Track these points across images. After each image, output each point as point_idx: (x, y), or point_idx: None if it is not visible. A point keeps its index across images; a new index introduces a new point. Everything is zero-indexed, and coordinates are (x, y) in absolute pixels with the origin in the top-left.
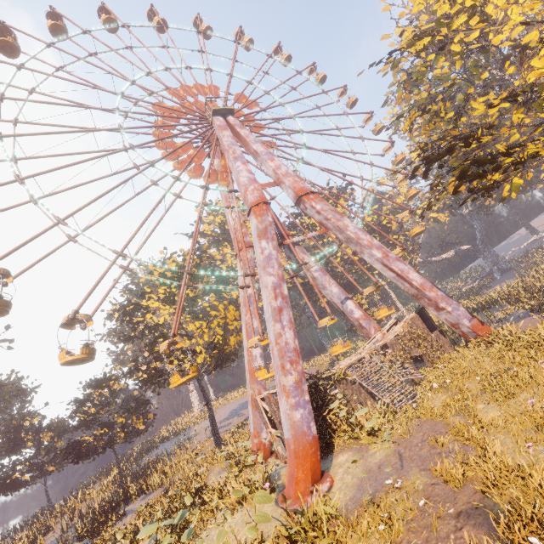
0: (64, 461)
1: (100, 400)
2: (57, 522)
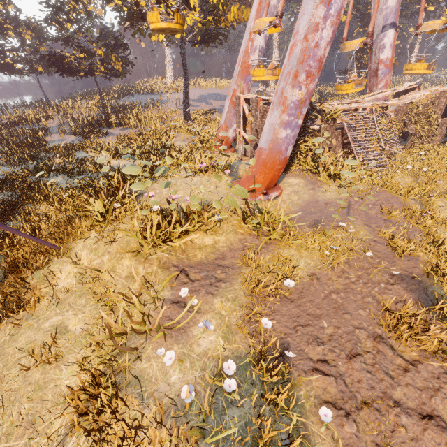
0: (50, 69)
1: (76, 18)
2: (55, 115)
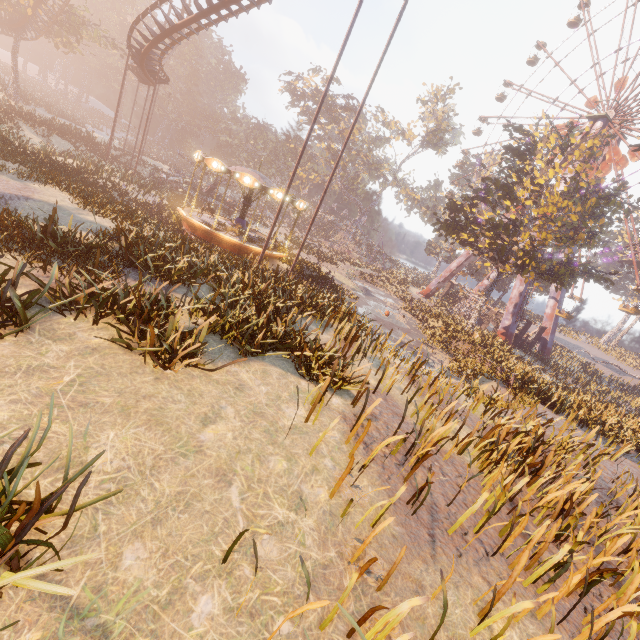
0: None
1: None
2: None
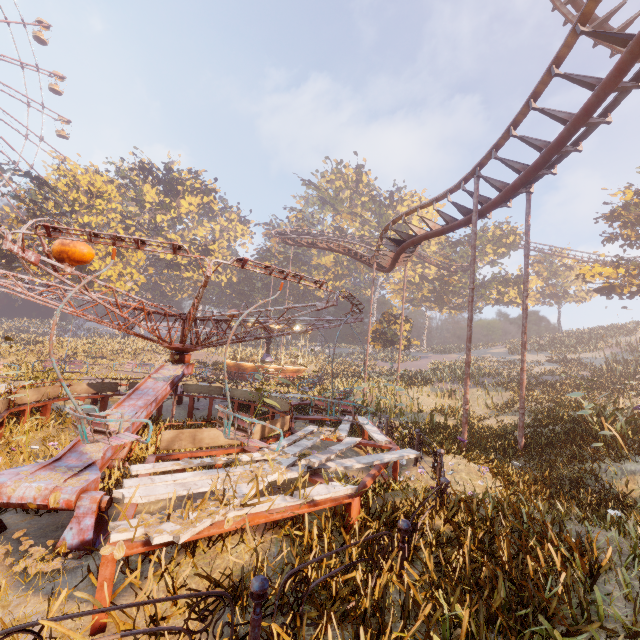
0: None
1: None
2: None
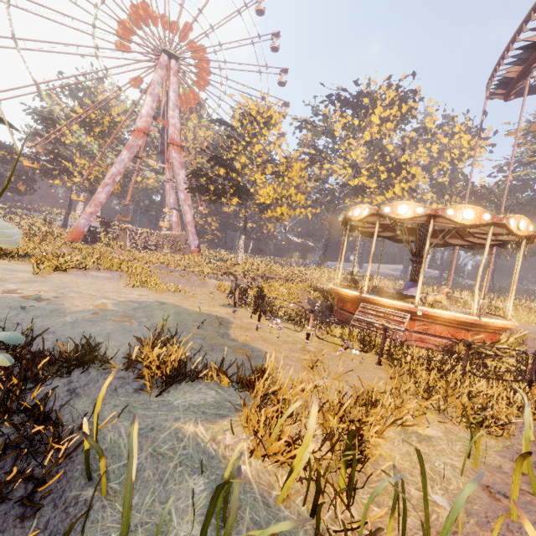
0: None
1: (2, 158)
2: None
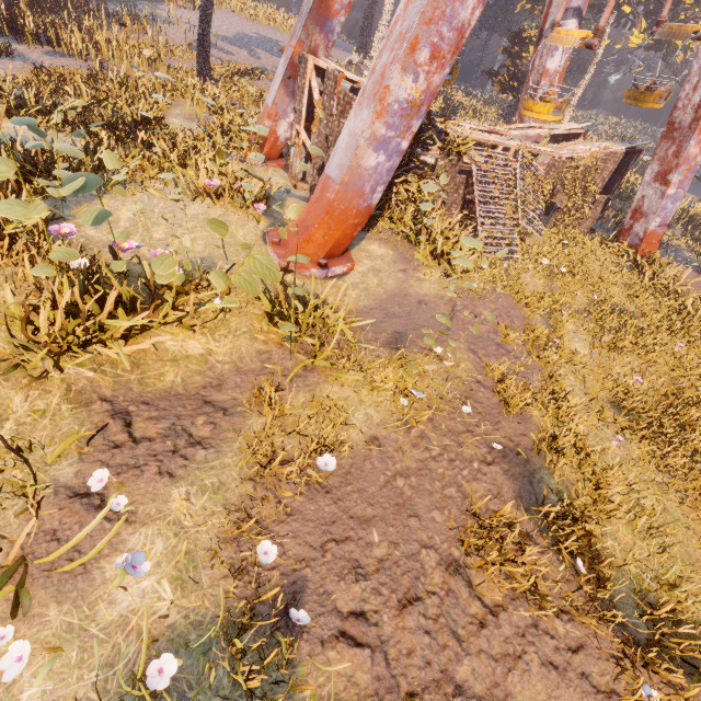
0: None
1: None
2: None
